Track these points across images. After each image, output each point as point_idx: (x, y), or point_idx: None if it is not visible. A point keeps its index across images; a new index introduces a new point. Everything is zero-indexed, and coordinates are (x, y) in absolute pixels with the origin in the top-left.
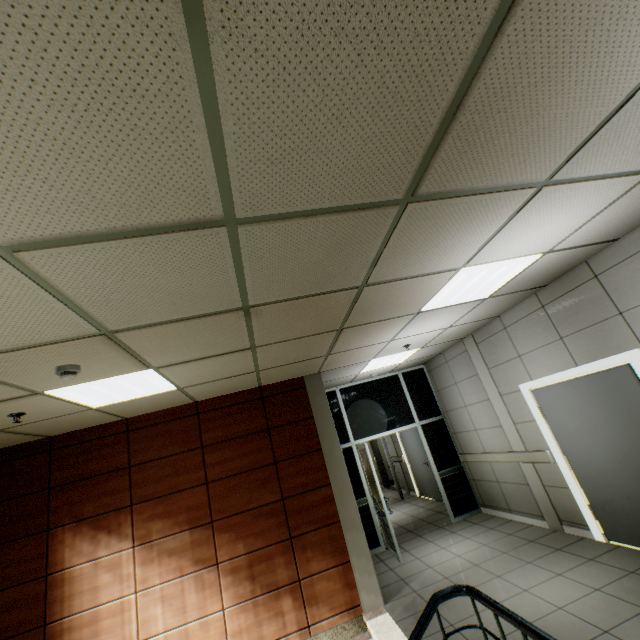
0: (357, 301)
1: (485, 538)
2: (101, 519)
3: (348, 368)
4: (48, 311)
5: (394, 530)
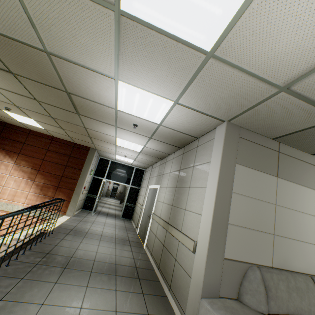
0: (88, 131)
1: (118, 222)
2: (9, 152)
3: (108, 153)
4: (2, 96)
5: (104, 212)
